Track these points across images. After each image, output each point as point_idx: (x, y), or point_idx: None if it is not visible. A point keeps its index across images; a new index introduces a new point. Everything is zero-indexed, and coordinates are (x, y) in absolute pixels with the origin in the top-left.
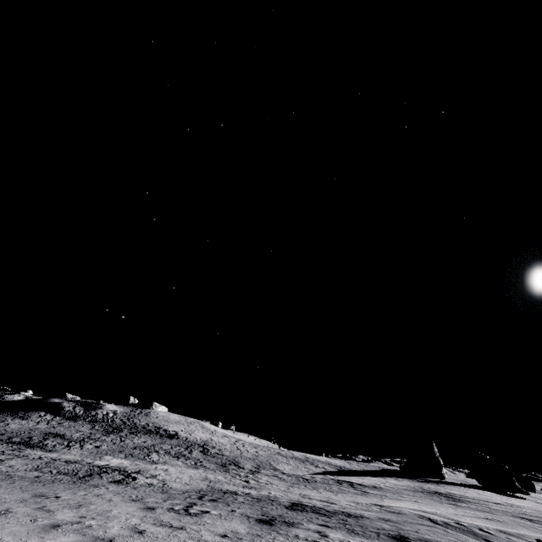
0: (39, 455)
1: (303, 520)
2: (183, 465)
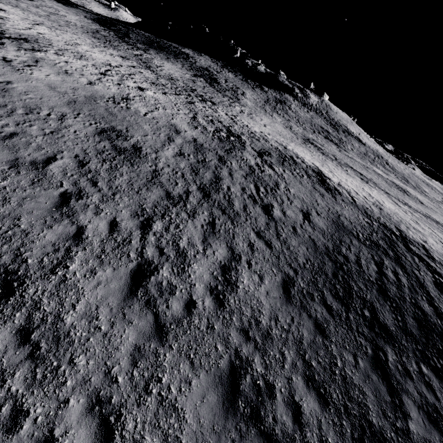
0: (354, 159)
1: None
2: (397, 179)
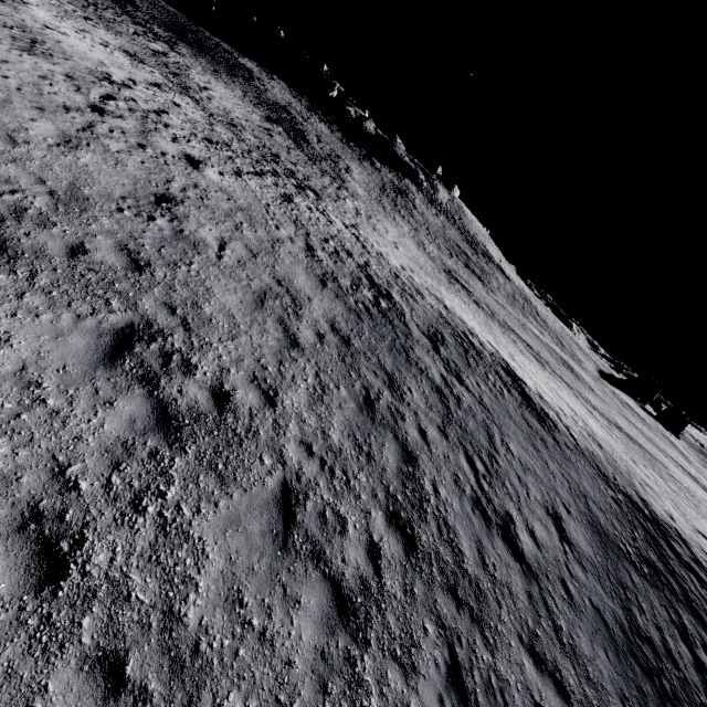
0: (506, 307)
1: (701, 486)
2: (553, 343)
